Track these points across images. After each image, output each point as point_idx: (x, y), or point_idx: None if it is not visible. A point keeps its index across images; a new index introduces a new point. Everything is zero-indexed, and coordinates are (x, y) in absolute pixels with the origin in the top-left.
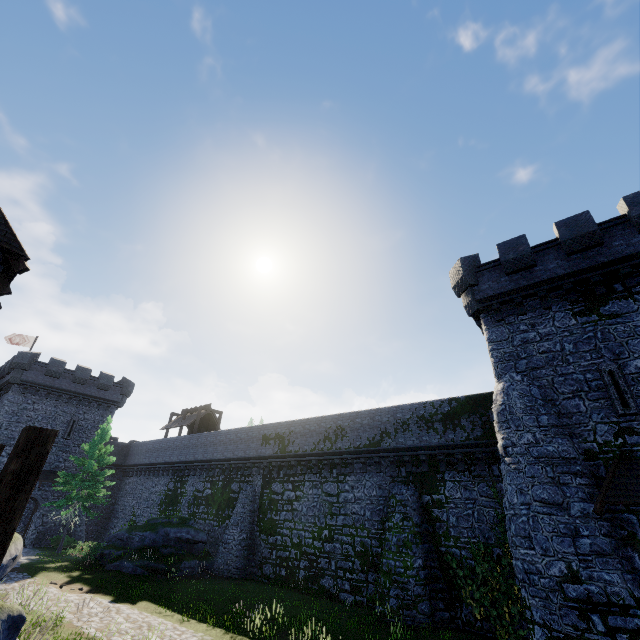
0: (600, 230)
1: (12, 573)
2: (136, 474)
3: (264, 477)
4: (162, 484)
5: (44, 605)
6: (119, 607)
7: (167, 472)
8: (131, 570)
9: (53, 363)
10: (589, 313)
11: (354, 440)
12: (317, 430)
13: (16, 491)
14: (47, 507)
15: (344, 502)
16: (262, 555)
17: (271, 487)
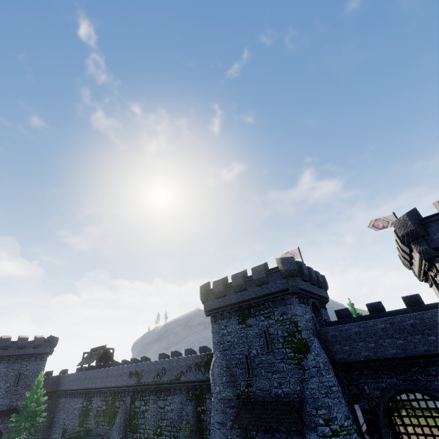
0: (246, 281)
1: None
2: (65, 396)
3: (131, 397)
4: (80, 403)
5: None
6: None
7: (82, 395)
8: None
9: (2, 341)
10: (243, 323)
11: (169, 376)
12: (154, 369)
13: None
14: (8, 433)
15: (166, 412)
16: None
17: (134, 404)
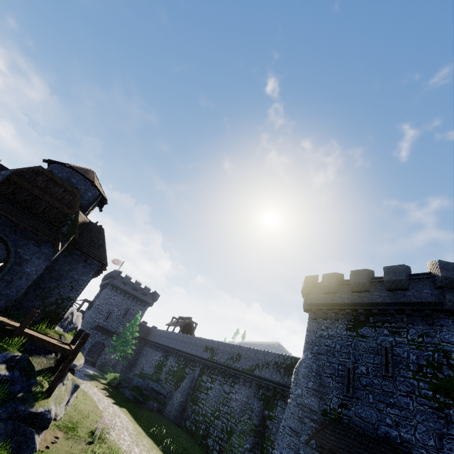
0: (371, 282)
1: (85, 376)
2: (149, 346)
3: (200, 370)
4: (158, 356)
5: (90, 392)
6: (114, 406)
7: (162, 350)
8: (128, 395)
9: (126, 277)
10: (353, 330)
11: (243, 364)
12: (229, 351)
13: (80, 346)
14: (108, 350)
15: (230, 399)
16: (188, 414)
17: (202, 377)
